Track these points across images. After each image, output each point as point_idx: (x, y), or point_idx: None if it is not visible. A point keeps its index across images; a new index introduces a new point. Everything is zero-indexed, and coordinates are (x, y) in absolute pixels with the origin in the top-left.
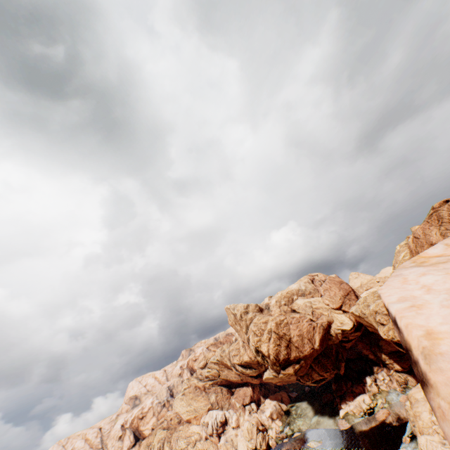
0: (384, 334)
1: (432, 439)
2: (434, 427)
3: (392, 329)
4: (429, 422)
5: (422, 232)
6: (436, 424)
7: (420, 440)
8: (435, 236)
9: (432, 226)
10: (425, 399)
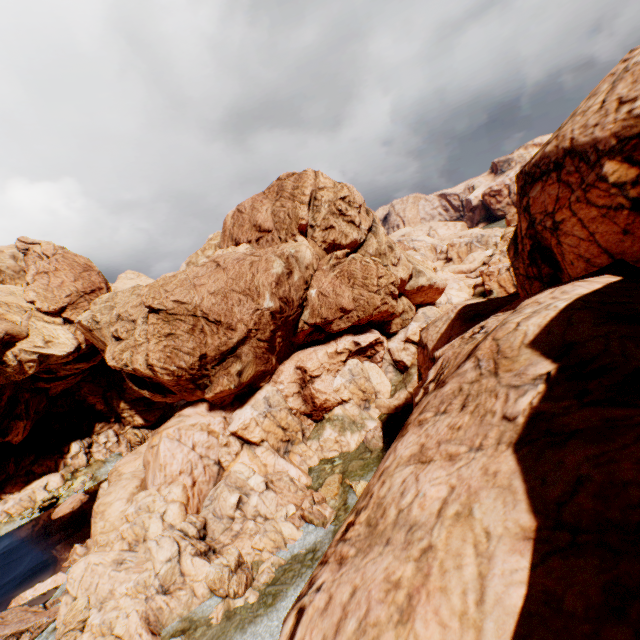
0: (114, 358)
1: (102, 561)
2: (122, 529)
3: (133, 348)
4: (119, 519)
5: (252, 205)
6: (132, 520)
7: (74, 571)
8: (266, 214)
9: (268, 199)
10: (135, 475)
